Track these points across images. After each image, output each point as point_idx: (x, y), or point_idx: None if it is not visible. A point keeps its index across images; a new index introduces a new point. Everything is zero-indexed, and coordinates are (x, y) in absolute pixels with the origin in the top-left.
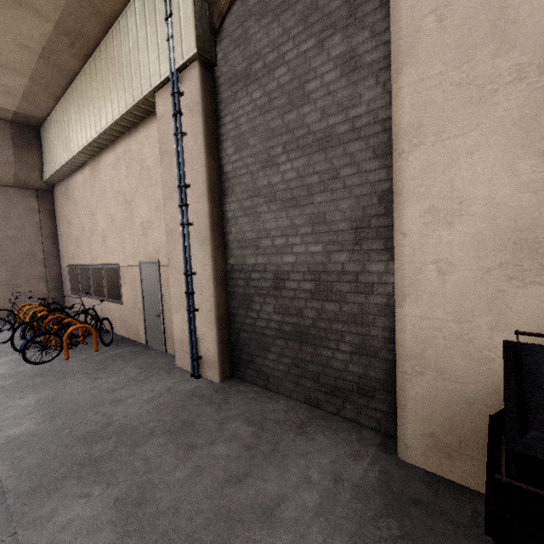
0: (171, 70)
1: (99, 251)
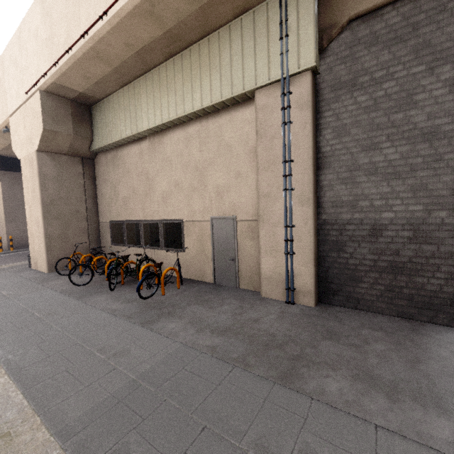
0: (283, 76)
1: (155, 209)
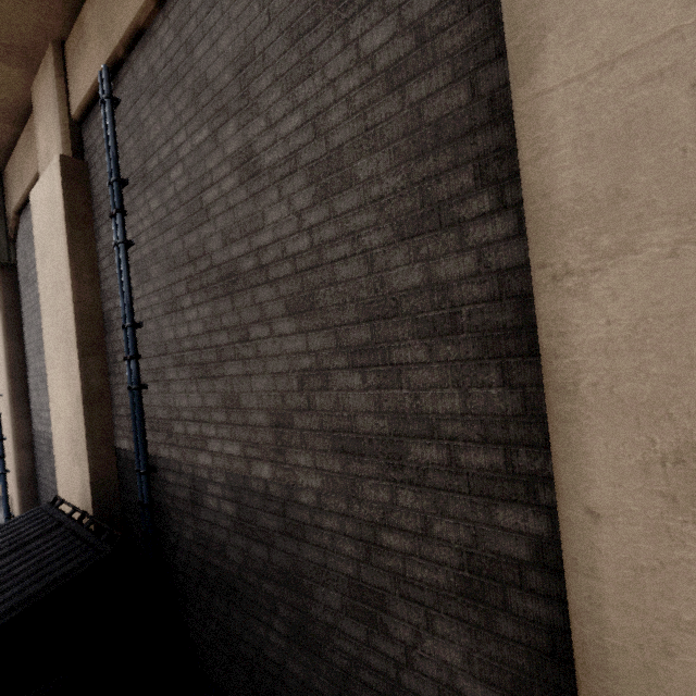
0: None
1: None
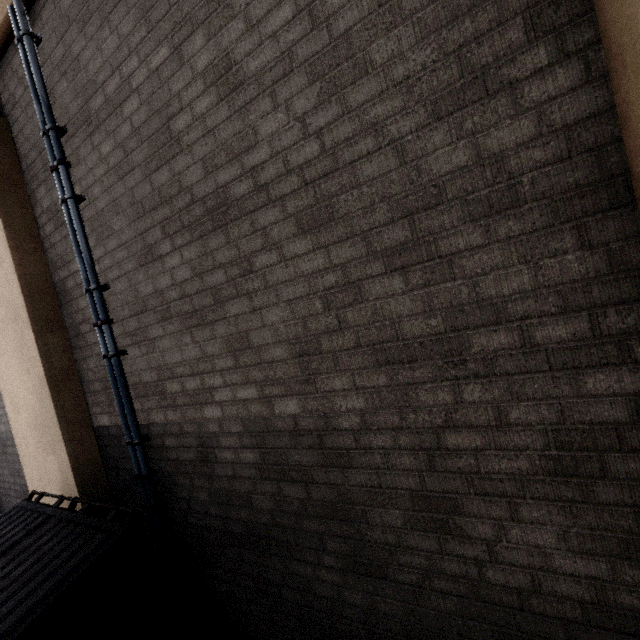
0: None
1: None
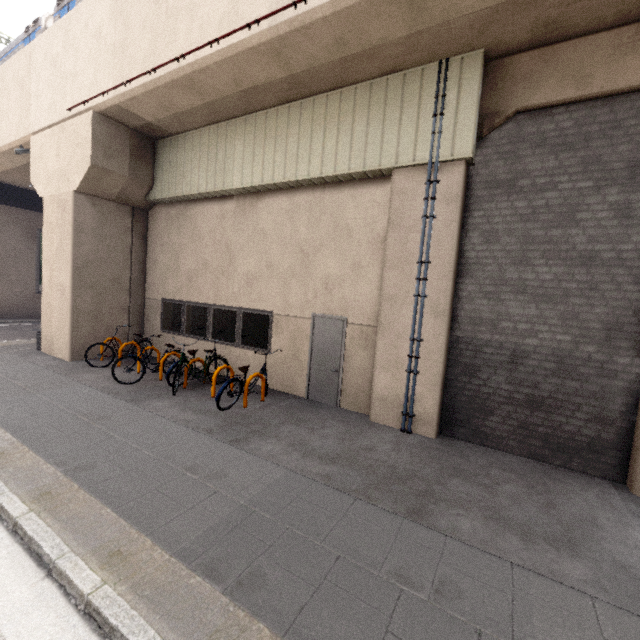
0: (431, 160)
1: (235, 292)
